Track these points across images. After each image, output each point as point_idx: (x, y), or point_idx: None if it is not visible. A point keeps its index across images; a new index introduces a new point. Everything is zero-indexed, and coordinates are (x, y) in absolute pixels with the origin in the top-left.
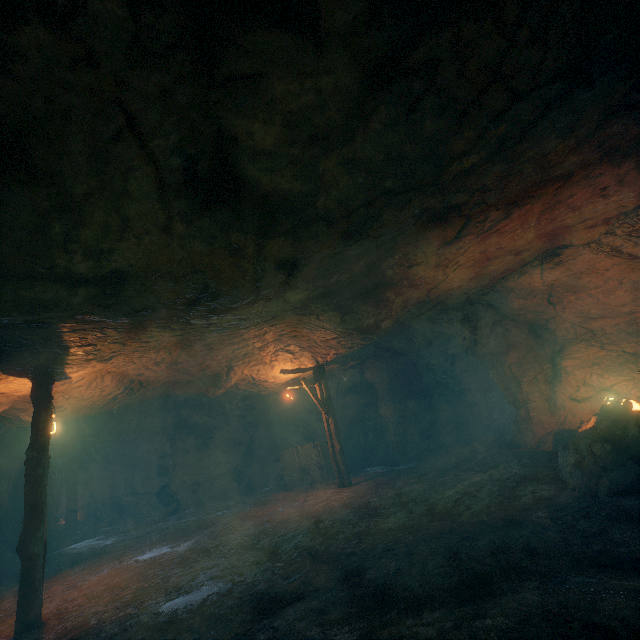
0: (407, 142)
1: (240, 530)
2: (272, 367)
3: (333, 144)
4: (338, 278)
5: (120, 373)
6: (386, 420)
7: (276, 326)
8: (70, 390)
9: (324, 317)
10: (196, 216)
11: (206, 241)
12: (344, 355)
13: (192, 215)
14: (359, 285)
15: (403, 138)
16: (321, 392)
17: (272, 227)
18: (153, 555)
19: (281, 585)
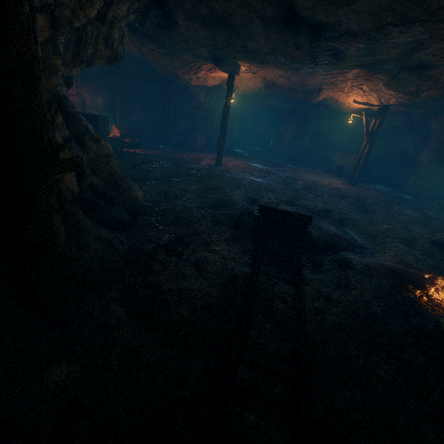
0: (393, 2)
1: (286, 174)
2: (348, 96)
3: (343, 5)
4: (379, 57)
5: (263, 76)
6: (419, 164)
7: (352, 70)
8: (242, 80)
9: (378, 76)
10: (280, 31)
11: (285, 42)
12: (412, 103)
13: (279, 31)
14: (402, 62)
15: (389, 1)
16: (373, 125)
17: (319, 35)
18: (255, 165)
19: (277, 190)
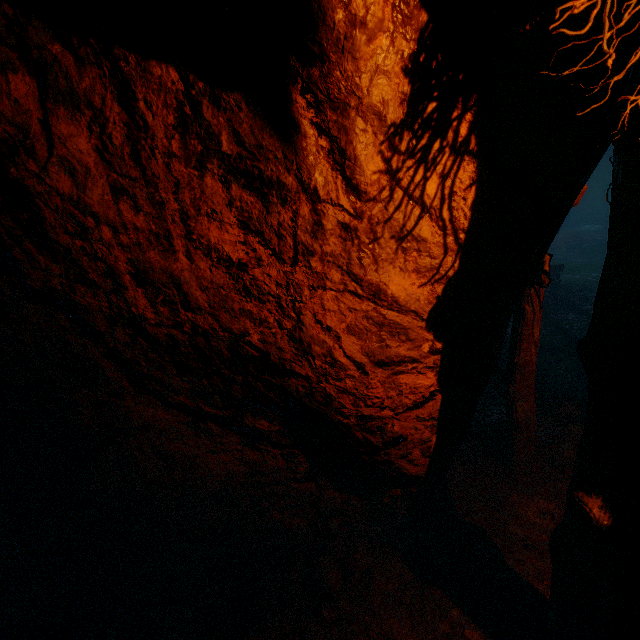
0: None
1: None
2: None
3: None
4: None
5: None
6: None
7: None
8: None
9: None
10: None
11: None
12: None
13: None
14: None
15: None
16: None
17: None
18: None
19: None
